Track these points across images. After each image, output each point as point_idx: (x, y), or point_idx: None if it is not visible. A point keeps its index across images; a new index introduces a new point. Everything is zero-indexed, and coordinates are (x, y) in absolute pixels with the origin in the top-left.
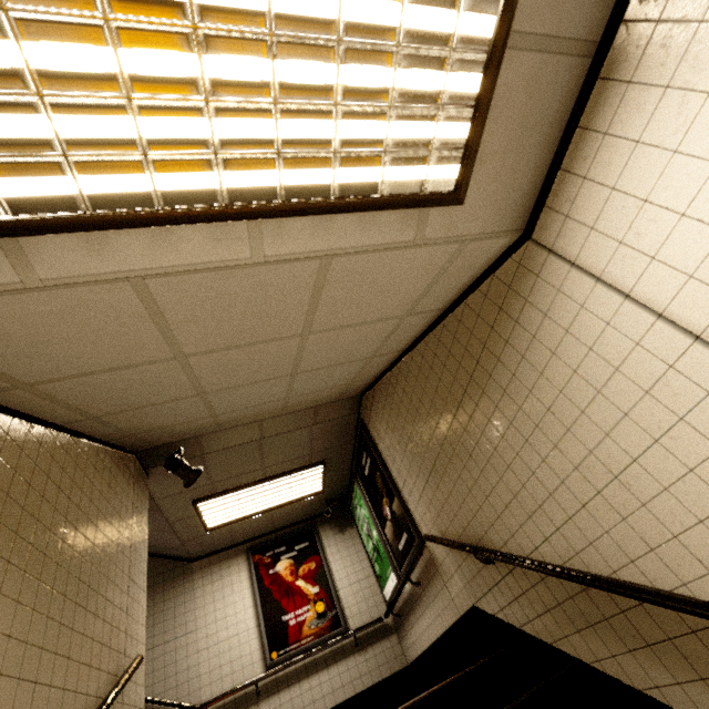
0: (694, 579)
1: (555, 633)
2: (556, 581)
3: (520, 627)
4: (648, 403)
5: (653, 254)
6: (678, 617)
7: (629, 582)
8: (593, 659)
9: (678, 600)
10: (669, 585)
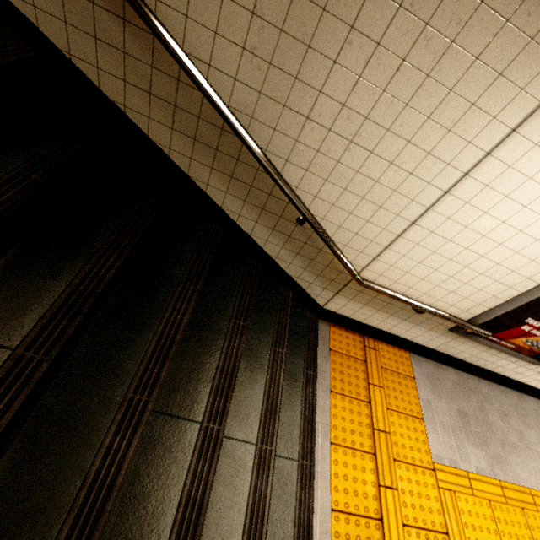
0: (304, 191)
1: (136, 106)
2: (199, 100)
3: (65, 53)
4: (420, 156)
5: (539, 144)
6: (272, 188)
7: (281, 174)
8: (165, 146)
9: (299, 203)
10: (289, 182)
